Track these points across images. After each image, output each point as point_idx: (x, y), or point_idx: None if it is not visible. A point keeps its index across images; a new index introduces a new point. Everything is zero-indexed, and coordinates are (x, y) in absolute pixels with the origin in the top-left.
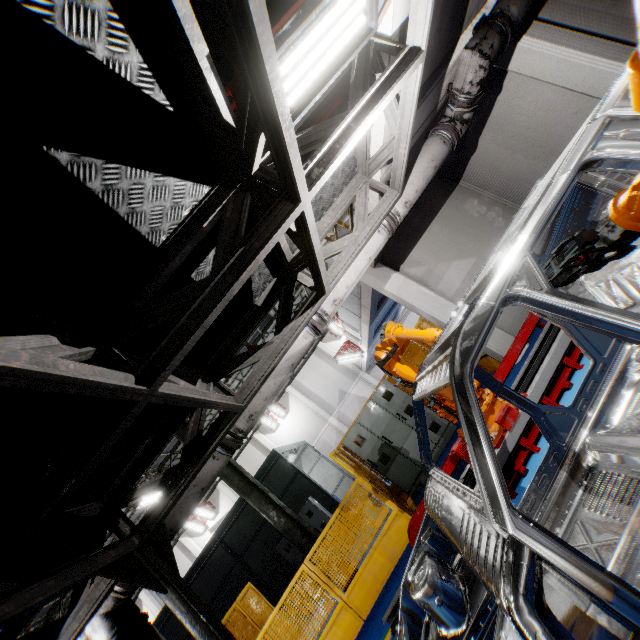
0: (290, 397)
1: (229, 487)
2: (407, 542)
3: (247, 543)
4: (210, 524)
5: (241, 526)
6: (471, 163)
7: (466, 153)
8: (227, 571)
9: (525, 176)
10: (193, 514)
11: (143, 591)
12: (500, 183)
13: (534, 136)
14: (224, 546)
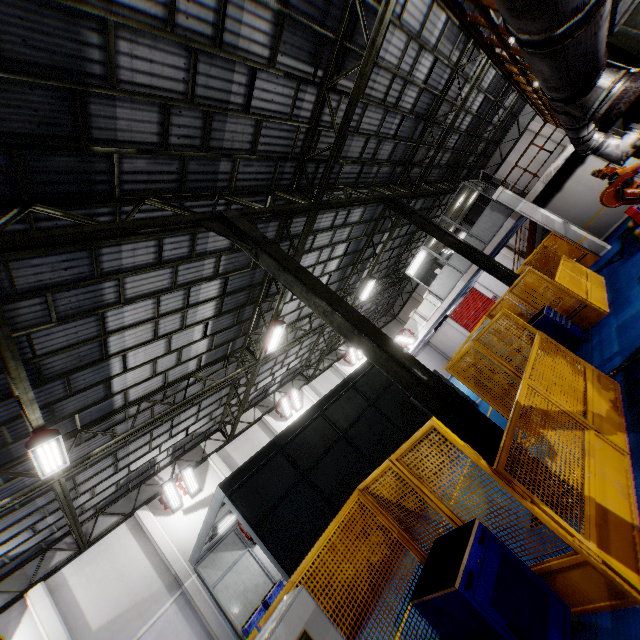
0: (305, 396)
1: (224, 462)
2: (602, 280)
3: (378, 394)
4: (186, 502)
5: (370, 380)
6: (554, 198)
7: (553, 192)
8: (361, 409)
9: (580, 206)
10: (181, 472)
11: (41, 585)
12: (565, 209)
13: (591, 185)
14: (357, 389)
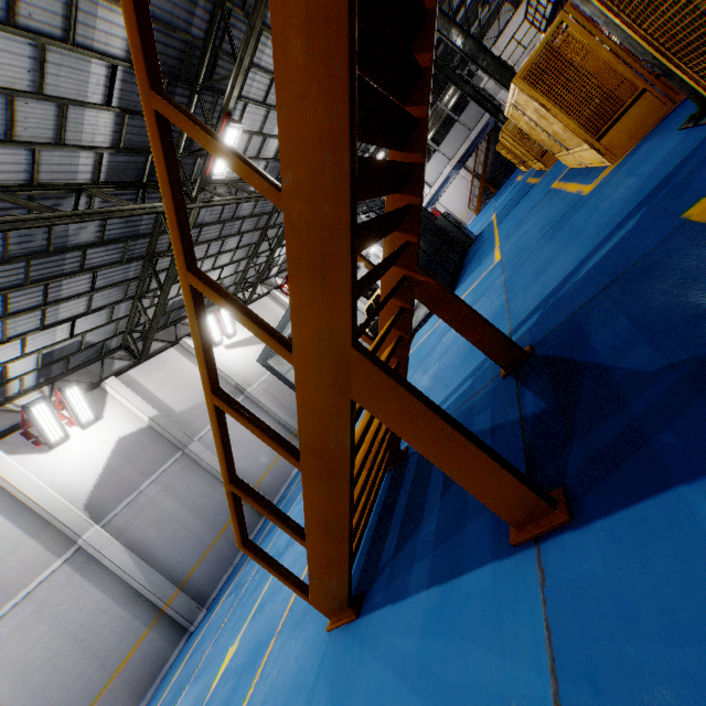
0: None
1: None
2: None
3: None
4: (225, 341)
5: None
6: None
7: None
8: None
9: None
10: (219, 310)
11: (115, 378)
12: None
13: None
14: None
